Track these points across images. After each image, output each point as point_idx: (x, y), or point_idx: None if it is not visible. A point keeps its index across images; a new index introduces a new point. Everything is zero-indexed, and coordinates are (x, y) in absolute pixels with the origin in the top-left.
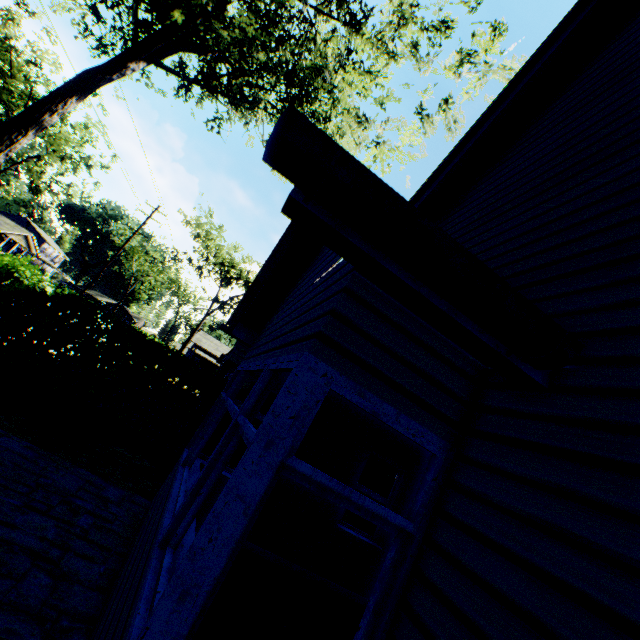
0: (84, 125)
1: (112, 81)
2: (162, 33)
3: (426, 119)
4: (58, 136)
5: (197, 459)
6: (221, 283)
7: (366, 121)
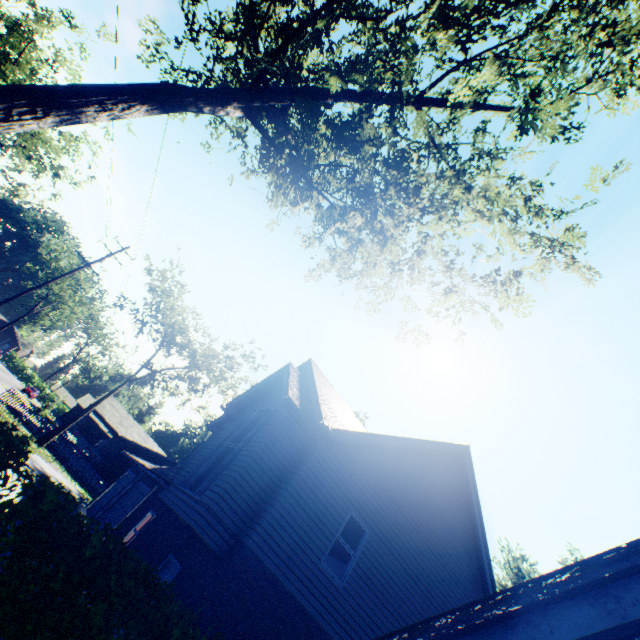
0: (77, 138)
1: (201, 111)
2: (288, 93)
3: (500, 284)
4: (39, 135)
5: None
6: (161, 346)
7: (460, 269)
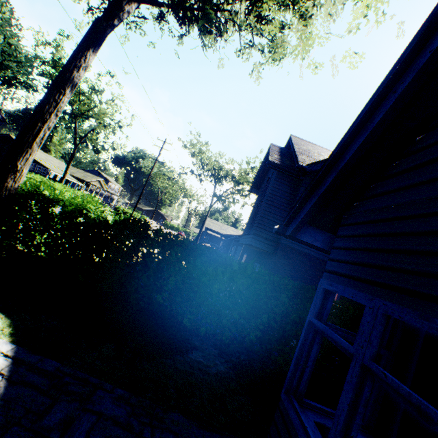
0: (111, 100)
1: (114, 27)
2: None
3: None
4: (99, 112)
5: (306, 415)
6: (215, 183)
7: None
